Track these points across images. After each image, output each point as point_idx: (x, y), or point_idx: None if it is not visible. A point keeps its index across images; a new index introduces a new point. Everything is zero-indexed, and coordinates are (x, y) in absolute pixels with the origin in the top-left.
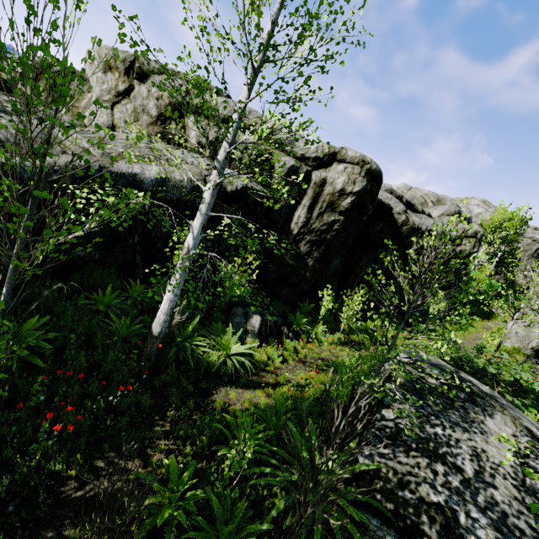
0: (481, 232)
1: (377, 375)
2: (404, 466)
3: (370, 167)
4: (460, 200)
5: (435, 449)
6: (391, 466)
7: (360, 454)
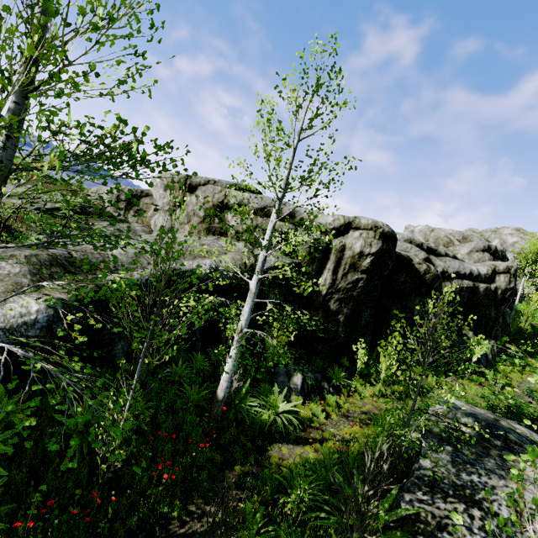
0: (513, 266)
1: (408, 426)
2: (442, 511)
3: (382, 230)
4: (491, 230)
5: (472, 495)
6: (429, 510)
7: (401, 500)
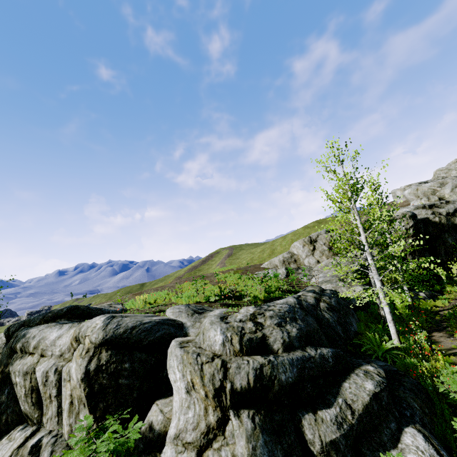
0: None
1: None
2: None
3: (408, 214)
4: (453, 163)
5: None
6: None
7: None
